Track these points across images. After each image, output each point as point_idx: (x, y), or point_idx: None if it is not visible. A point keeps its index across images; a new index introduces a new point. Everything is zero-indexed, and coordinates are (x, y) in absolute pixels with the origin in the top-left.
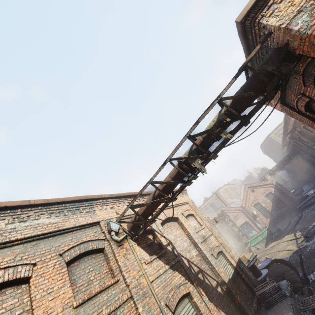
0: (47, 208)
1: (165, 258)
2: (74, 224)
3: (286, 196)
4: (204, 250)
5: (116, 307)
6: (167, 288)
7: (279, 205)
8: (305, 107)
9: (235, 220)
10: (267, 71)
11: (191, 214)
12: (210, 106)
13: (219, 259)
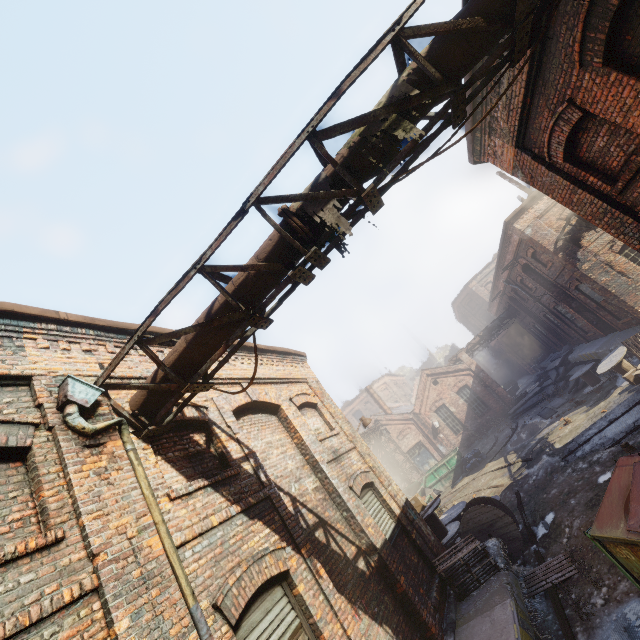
0: None
1: (231, 489)
2: None
3: (492, 393)
4: (334, 478)
5: (27, 624)
6: (226, 563)
7: (479, 411)
8: (566, 146)
9: (400, 440)
10: None
11: (311, 405)
12: (375, 50)
13: (365, 500)
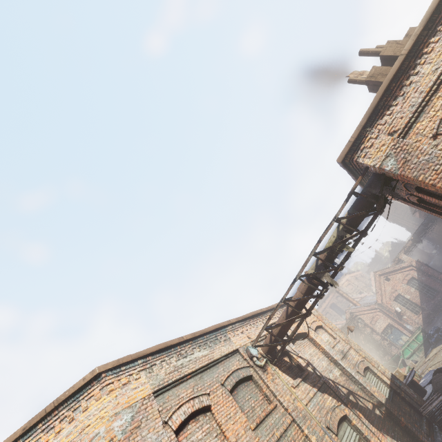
0: (195, 342)
1: (309, 380)
2: (220, 354)
3: (436, 280)
4: (347, 368)
5: (285, 429)
6: (322, 411)
7: (429, 294)
8: (418, 200)
9: (373, 324)
10: (372, 193)
11: (319, 326)
12: (329, 226)
13: (367, 377)
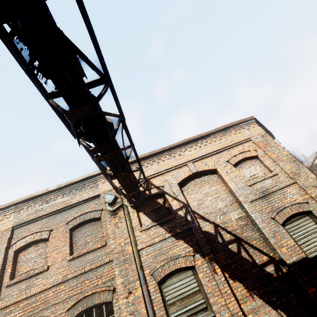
0: (61, 191)
1: (169, 225)
2: (78, 200)
3: None
4: (253, 213)
5: (97, 266)
6: (160, 257)
7: None
8: None
9: None
10: None
11: (251, 157)
12: None
13: (294, 224)
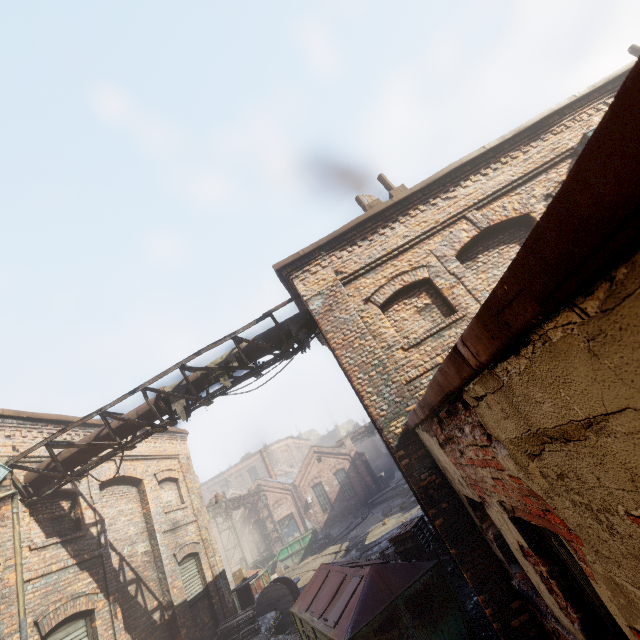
0: None
1: (75, 546)
2: None
3: (362, 480)
4: (163, 546)
5: None
6: (53, 597)
7: (348, 494)
8: None
9: (275, 508)
10: (290, 328)
11: (173, 479)
12: (221, 340)
13: (185, 566)
